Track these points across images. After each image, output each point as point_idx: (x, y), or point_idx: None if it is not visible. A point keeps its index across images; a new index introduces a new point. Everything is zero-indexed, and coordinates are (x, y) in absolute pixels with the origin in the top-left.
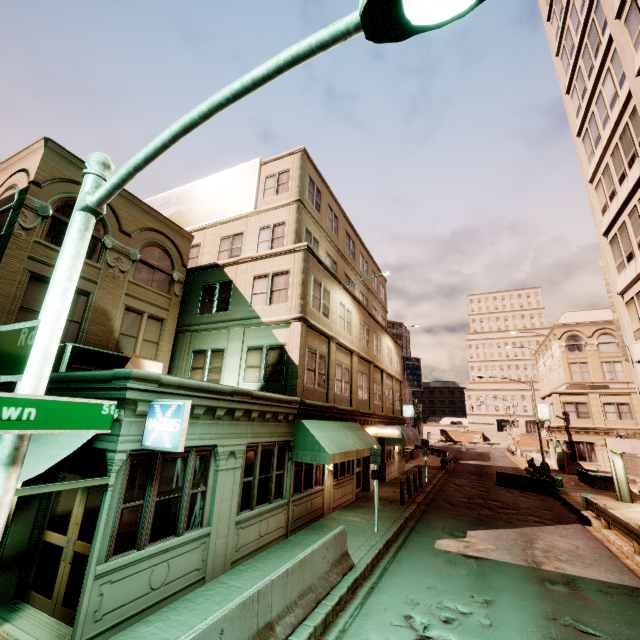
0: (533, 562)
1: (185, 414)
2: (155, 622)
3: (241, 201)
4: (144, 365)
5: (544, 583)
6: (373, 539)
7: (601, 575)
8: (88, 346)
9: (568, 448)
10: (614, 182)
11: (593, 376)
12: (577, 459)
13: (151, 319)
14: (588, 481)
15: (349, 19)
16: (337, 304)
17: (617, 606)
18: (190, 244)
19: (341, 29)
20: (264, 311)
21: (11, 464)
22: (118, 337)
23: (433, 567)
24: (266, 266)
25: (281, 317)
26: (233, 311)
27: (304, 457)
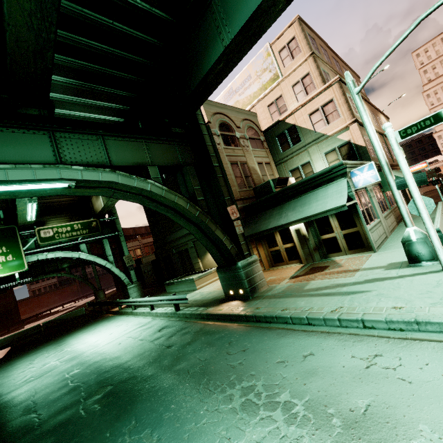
0: None
1: (374, 167)
2: (388, 244)
3: (270, 77)
4: (290, 180)
5: None
6: None
7: None
8: (257, 185)
9: None
10: None
11: None
12: None
13: (266, 164)
14: None
15: None
16: None
17: None
18: (257, 119)
19: None
20: (326, 130)
21: (391, 171)
22: (262, 177)
23: None
24: (314, 105)
25: (341, 127)
26: (304, 140)
27: None
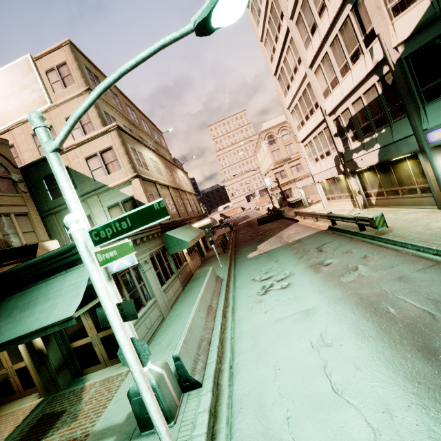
0: (285, 243)
1: None
2: (159, 338)
3: (33, 98)
4: (46, 245)
5: (291, 246)
6: (222, 269)
7: (307, 234)
8: None
9: (281, 195)
10: (273, 41)
11: (283, 155)
12: (286, 199)
13: (18, 216)
14: (293, 206)
15: (188, 28)
16: (148, 159)
17: (314, 240)
18: (9, 148)
19: (185, 33)
20: (107, 180)
21: (111, 279)
22: (3, 238)
23: (252, 263)
24: (91, 148)
25: (122, 180)
26: (82, 188)
27: (176, 250)
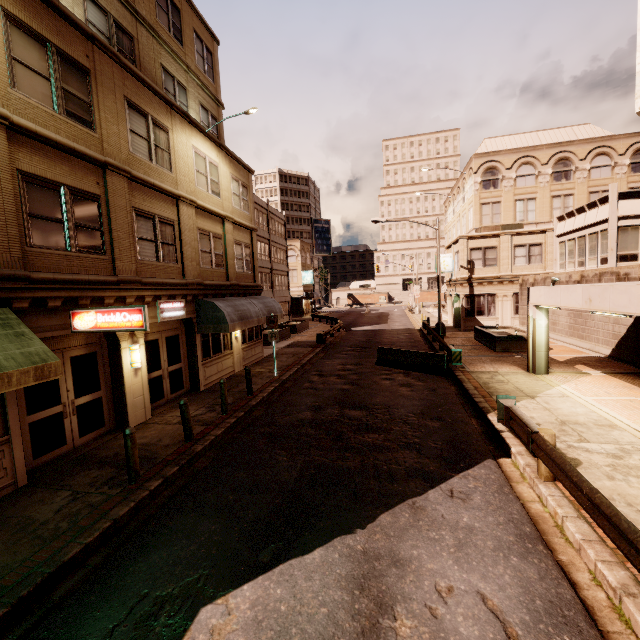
0: None
1: None
2: None
3: None
4: None
5: None
6: None
7: None
8: None
9: (468, 303)
10: None
11: (504, 218)
12: (475, 314)
13: None
14: (487, 342)
15: None
16: None
17: None
18: None
19: None
20: None
21: None
22: None
23: None
24: None
25: None
26: None
27: None
